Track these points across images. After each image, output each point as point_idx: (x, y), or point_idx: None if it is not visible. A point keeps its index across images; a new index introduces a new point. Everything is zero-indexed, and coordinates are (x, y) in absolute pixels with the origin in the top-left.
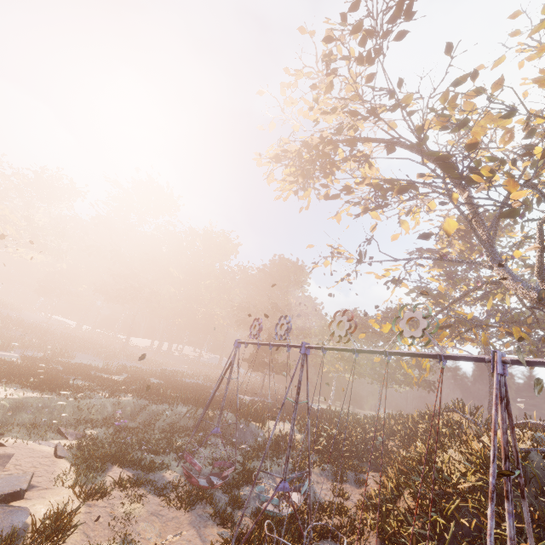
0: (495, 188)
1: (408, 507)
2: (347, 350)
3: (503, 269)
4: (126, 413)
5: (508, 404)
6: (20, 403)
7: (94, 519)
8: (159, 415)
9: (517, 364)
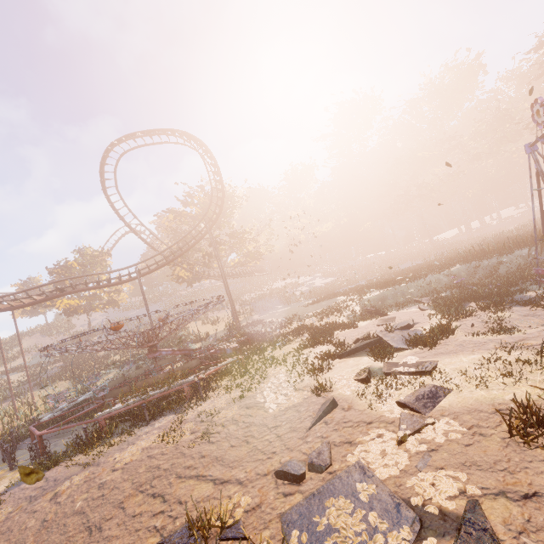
0: None
1: None
2: None
3: None
4: (462, 277)
5: None
6: (381, 296)
7: (470, 326)
8: (496, 265)
9: None
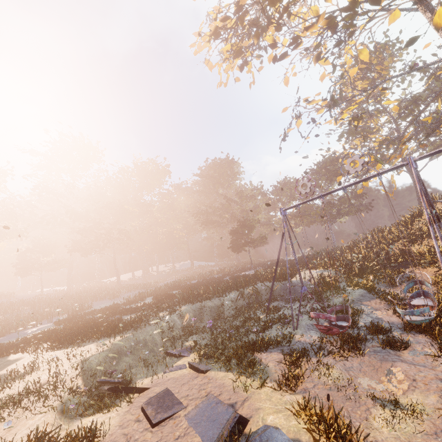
0: None
1: None
2: None
3: None
4: (191, 319)
5: None
6: (115, 350)
7: (325, 399)
8: (220, 307)
9: None
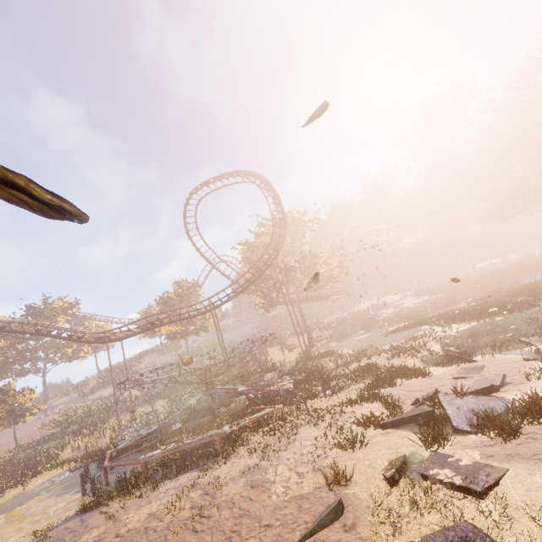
0: None
1: None
2: None
3: None
4: None
5: None
6: (471, 331)
7: None
8: None
9: None
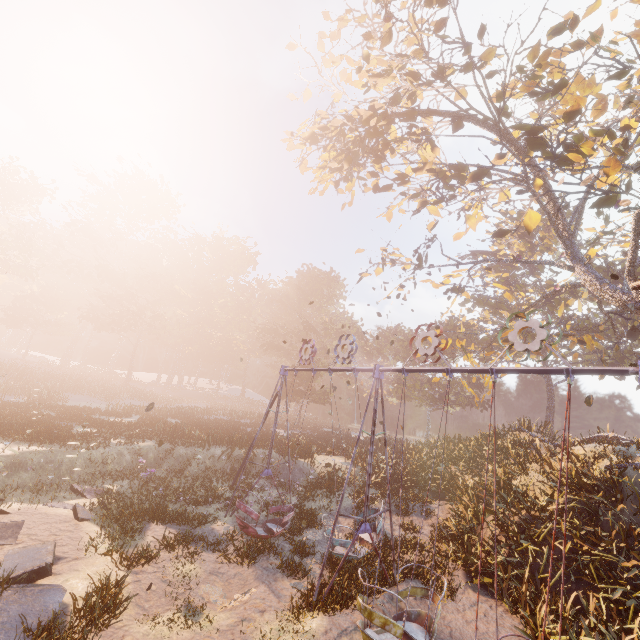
0: (591, 171)
1: (493, 535)
2: (437, 371)
3: (586, 269)
4: (149, 461)
5: None
6: (16, 460)
7: (146, 587)
8: (190, 459)
9: None
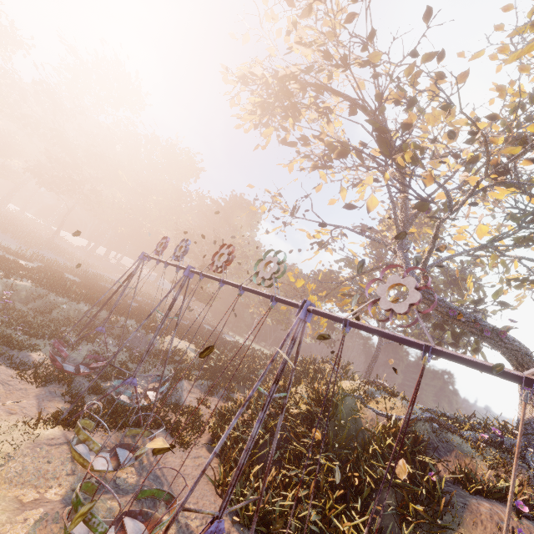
0: (415, 178)
1: (244, 418)
2: (216, 279)
3: (403, 256)
4: (20, 296)
5: (300, 344)
6: None
7: None
8: (56, 306)
9: (315, 314)
